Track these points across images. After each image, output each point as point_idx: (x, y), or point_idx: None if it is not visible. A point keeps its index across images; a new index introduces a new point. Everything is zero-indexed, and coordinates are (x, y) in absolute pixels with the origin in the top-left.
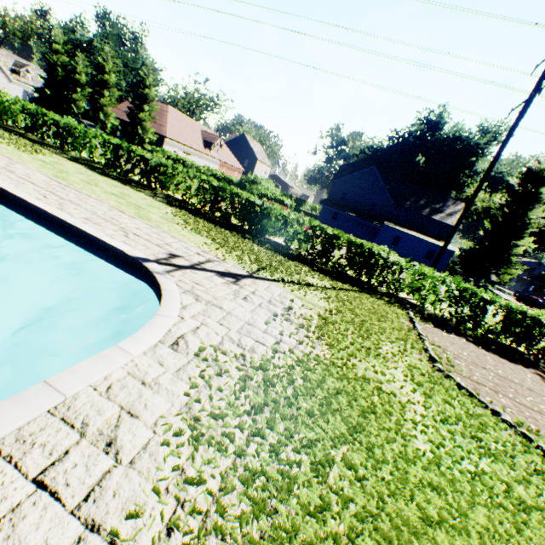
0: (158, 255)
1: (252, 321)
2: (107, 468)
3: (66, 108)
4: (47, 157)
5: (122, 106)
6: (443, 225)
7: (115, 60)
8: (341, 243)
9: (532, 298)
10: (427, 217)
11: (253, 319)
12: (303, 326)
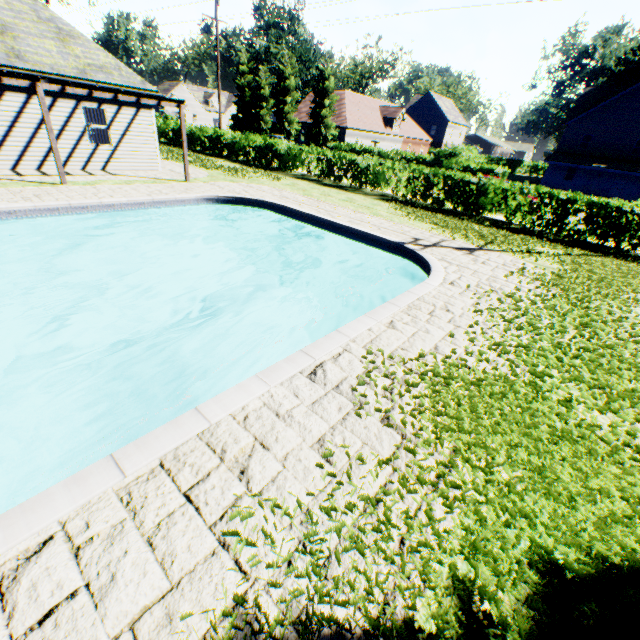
0: (407, 240)
1: (493, 276)
2: (451, 316)
3: (256, 127)
4: (285, 181)
5: (300, 108)
6: None
7: (292, 61)
8: (578, 207)
9: None
10: None
11: (494, 275)
12: (537, 279)
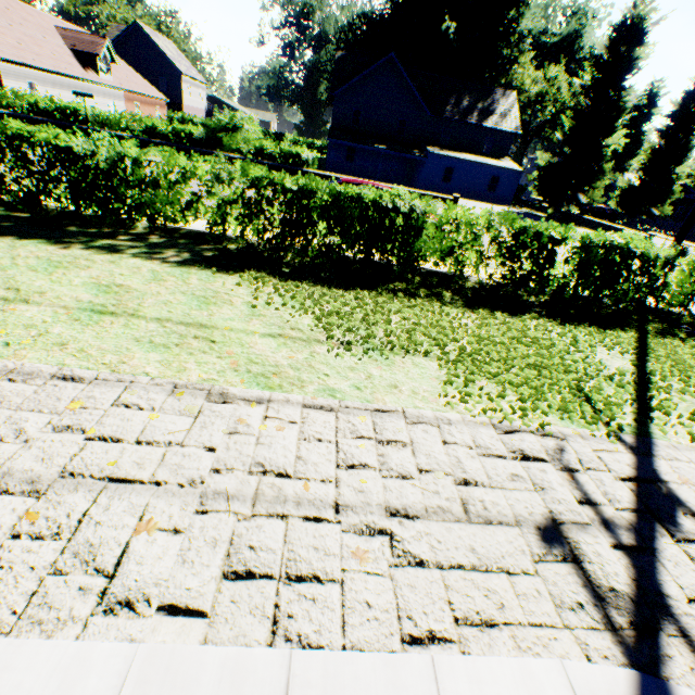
0: (562, 587)
1: None
2: None
3: None
4: None
5: None
6: (498, 134)
7: None
8: (571, 249)
9: (601, 208)
10: (477, 127)
11: None
12: None
